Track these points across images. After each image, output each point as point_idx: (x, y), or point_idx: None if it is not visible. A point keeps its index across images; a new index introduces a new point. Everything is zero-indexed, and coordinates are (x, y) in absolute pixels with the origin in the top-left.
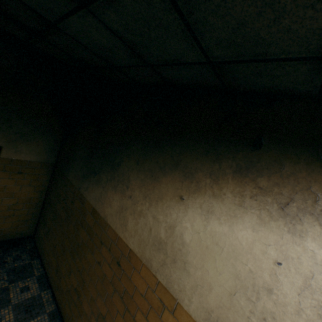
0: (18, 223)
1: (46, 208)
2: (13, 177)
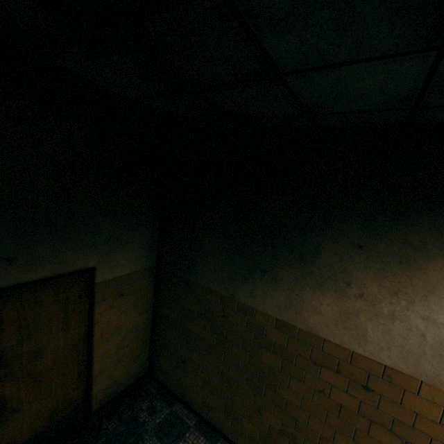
0: (129, 363)
1: (163, 330)
2: (114, 304)
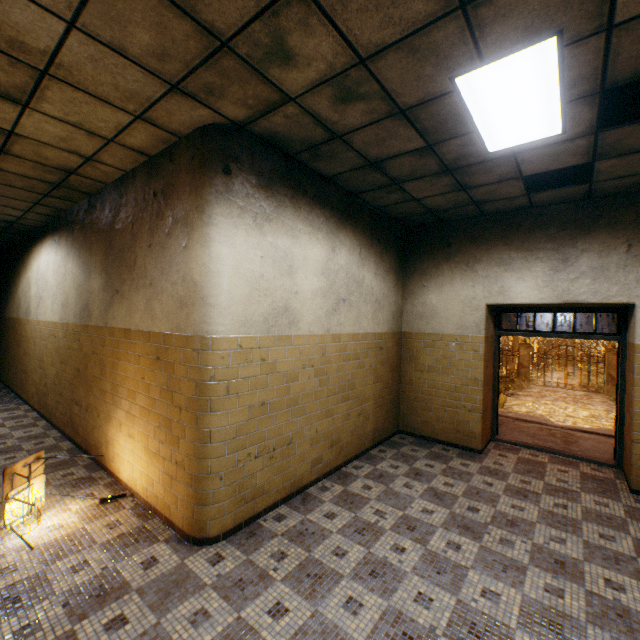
0: None
1: None
2: None
